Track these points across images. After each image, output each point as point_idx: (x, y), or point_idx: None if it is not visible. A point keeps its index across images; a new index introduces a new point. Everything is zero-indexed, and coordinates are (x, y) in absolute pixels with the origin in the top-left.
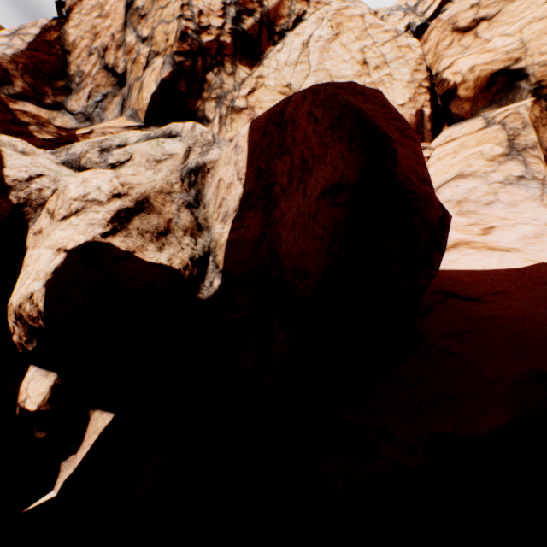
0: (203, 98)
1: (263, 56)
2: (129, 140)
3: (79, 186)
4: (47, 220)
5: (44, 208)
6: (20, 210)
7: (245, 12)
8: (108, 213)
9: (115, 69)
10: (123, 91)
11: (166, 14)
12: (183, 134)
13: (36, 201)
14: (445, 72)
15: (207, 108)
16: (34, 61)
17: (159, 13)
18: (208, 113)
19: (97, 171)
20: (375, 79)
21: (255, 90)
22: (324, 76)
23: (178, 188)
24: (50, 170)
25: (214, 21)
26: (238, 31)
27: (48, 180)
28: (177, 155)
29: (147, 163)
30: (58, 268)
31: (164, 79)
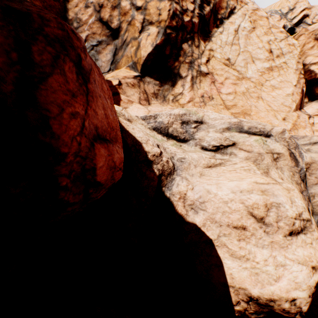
0: (179, 61)
1: (211, 34)
2: (204, 118)
3: (292, 206)
4: (250, 221)
5: (170, 175)
6: (159, 179)
7: (205, 1)
8: (316, 228)
9: (109, 24)
10: (115, 42)
11: None
12: (271, 133)
13: (166, 171)
14: (312, 66)
15: (181, 68)
16: (45, 4)
17: None
18: (181, 71)
19: (282, 186)
20: (277, 64)
21: (210, 59)
22: (248, 56)
23: (302, 187)
24: (152, 137)
25: (189, 6)
26: (201, 15)
27: (162, 150)
28: (282, 154)
29: (272, 163)
30: (317, 283)
31: (158, 44)
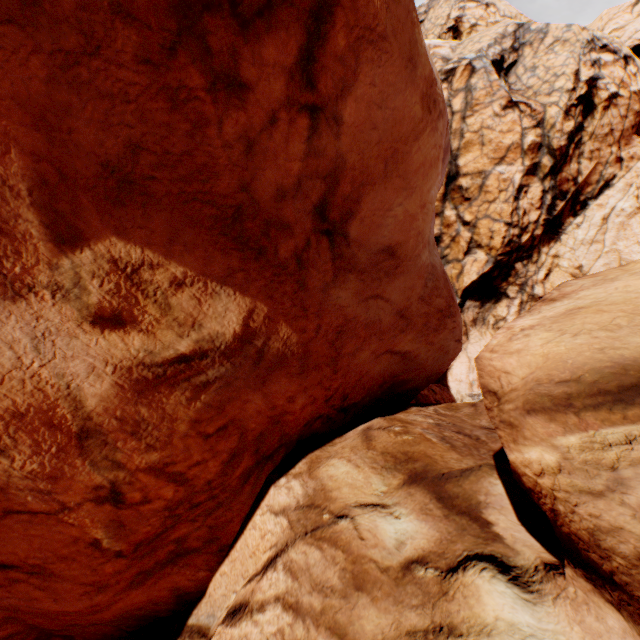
0: (508, 282)
1: (561, 229)
2: None
3: None
4: None
5: None
6: None
7: (559, 195)
8: None
9: None
10: None
11: (492, 209)
12: None
13: None
14: None
15: (509, 288)
16: None
17: (485, 206)
18: (508, 291)
19: None
20: None
21: (550, 271)
22: (613, 258)
23: None
24: None
25: (531, 216)
26: (549, 220)
27: None
28: None
29: None
30: None
31: (484, 273)
